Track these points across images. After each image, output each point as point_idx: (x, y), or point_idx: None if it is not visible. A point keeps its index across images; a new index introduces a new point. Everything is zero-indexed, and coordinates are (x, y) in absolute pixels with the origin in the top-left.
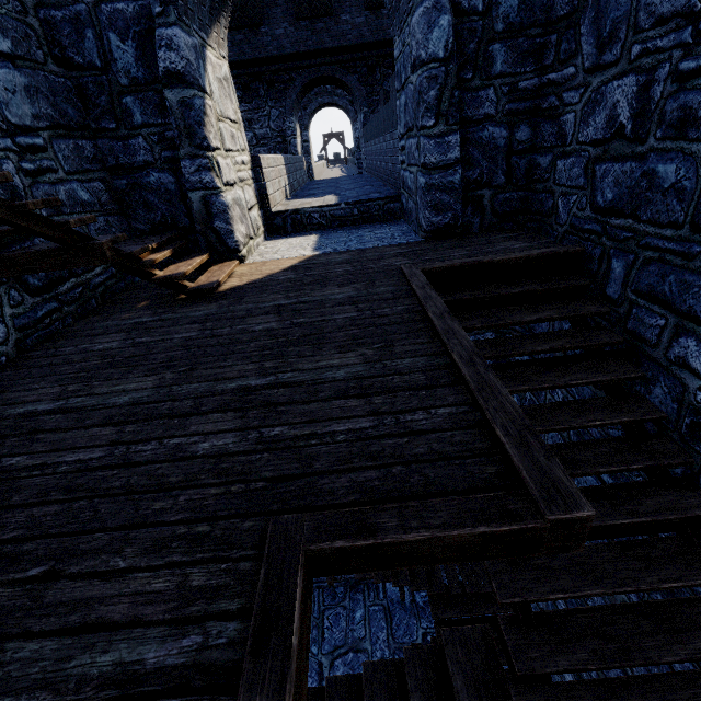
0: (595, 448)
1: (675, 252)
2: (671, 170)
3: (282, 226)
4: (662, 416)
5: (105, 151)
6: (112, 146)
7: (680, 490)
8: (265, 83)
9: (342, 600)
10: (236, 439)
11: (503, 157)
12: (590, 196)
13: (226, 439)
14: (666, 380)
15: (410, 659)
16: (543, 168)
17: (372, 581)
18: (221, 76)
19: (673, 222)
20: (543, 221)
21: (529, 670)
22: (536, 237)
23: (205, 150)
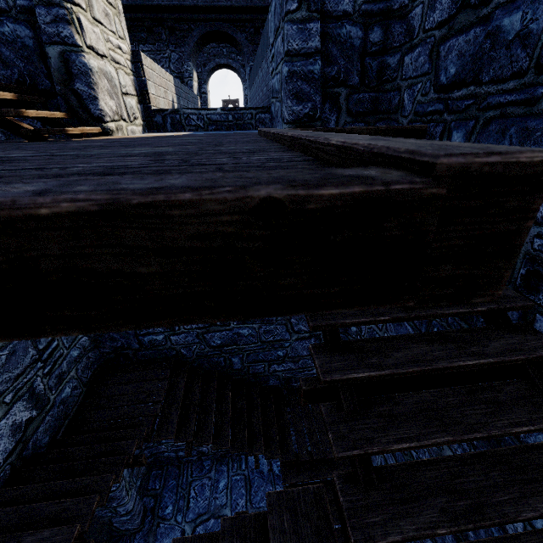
0: None
1: (517, 102)
2: (517, 18)
3: (161, 124)
4: None
5: None
6: None
7: (522, 333)
8: (167, 29)
9: (208, 472)
10: None
11: (358, 57)
12: (434, 78)
13: None
14: None
15: (227, 533)
16: (392, 67)
17: (236, 453)
18: None
19: (516, 72)
20: (390, 119)
21: (368, 541)
22: None
23: None
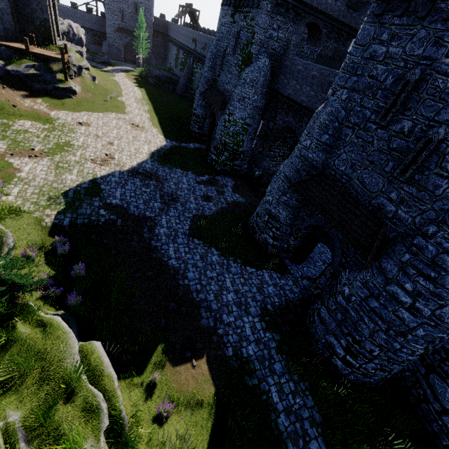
0: None
1: None
2: None
3: None
4: None
5: None
6: None
7: None
8: (294, 12)
9: None
10: None
11: None
12: None
13: None
14: None
15: None
16: None
17: None
18: None
19: None
20: None
21: None
22: None
23: None
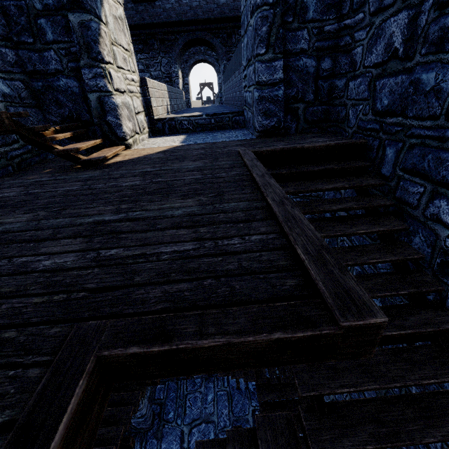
0: (373, 279)
1: (433, 137)
2: (432, 76)
3: (161, 129)
4: (421, 257)
5: (25, 59)
6: (30, 56)
7: (434, 310)
8: (158, 41)
9: (199, 388)
10: (75, 258)
11: (312, 80)
12: (372, 104)
13: (67, 258)
14: (423, 232)
15: (231, 440)
16: (340, 88)
17: None
18: (117, 15)
19: (432, 115)
20: (339, 126)
21: None
22: (333, 135)
23: (99, 62)
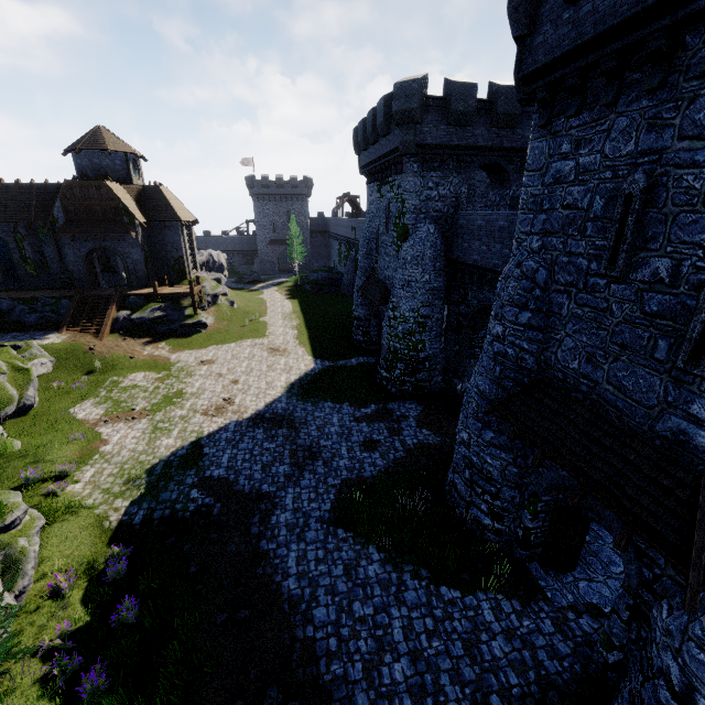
0: None
1: None
2: None
3: None
4: None
5: None
6: None
7: None
8: (455, 161)
9: None
10: None
11: None
12: None
13: None
14: None
15: None
16: None
17: None
18: None
19: None
20: None
21: None
22: None
23: None
